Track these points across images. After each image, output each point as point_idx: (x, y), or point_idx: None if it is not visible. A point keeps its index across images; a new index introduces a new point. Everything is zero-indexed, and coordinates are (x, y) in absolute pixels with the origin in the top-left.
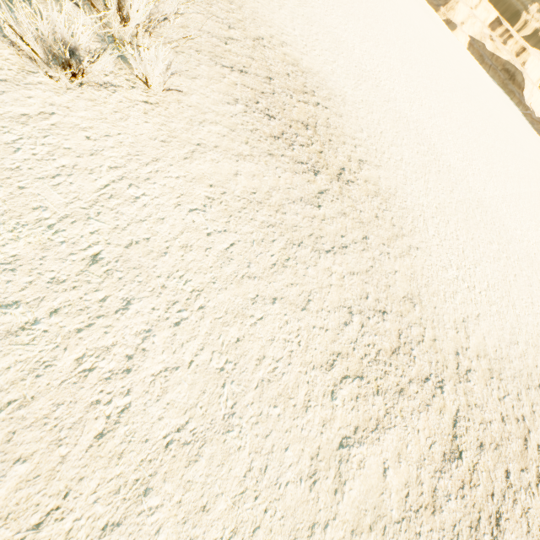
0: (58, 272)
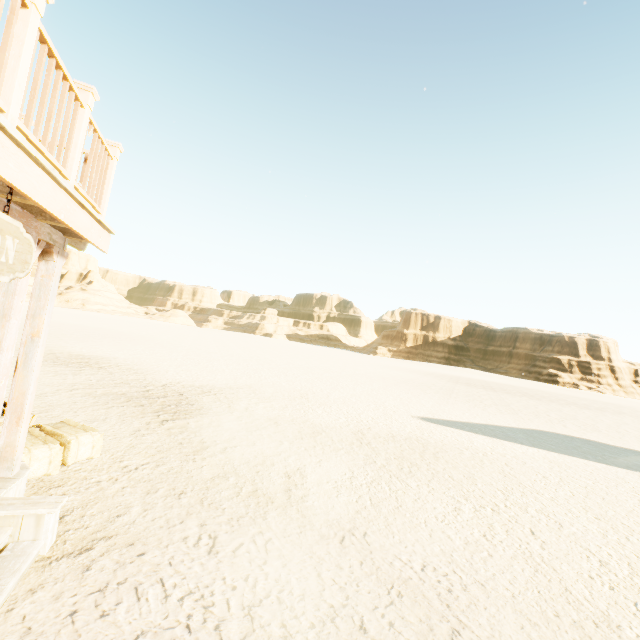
0: None
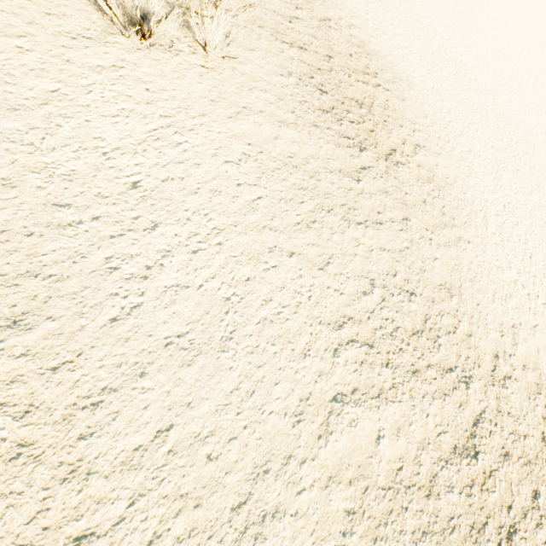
0: (104, 190)
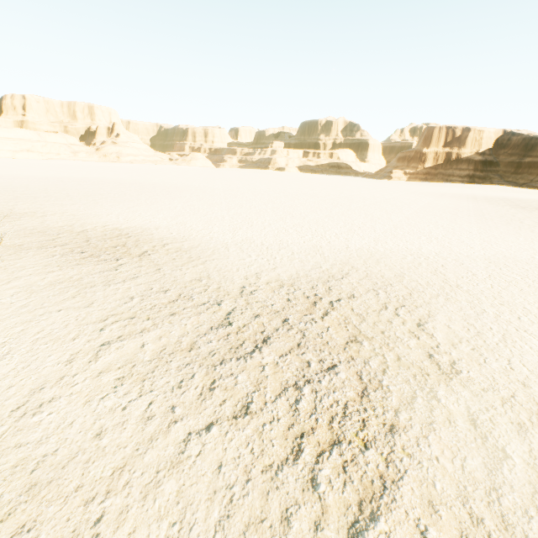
0: None
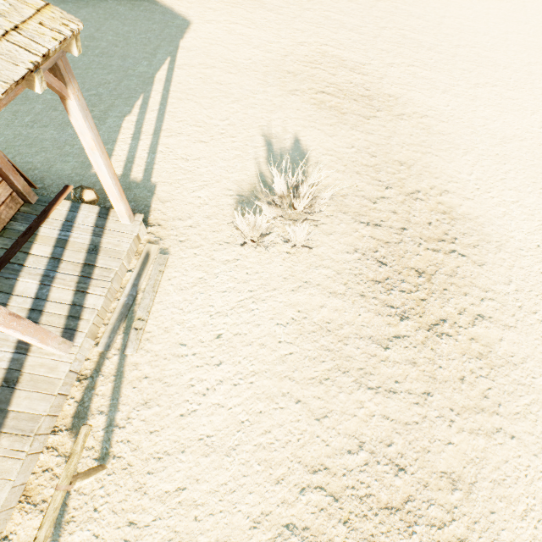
0: (203, 337)
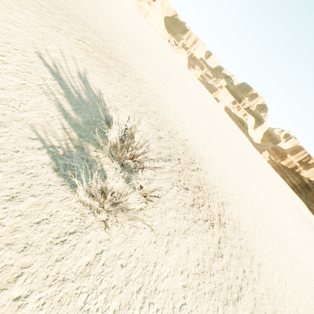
0: None
